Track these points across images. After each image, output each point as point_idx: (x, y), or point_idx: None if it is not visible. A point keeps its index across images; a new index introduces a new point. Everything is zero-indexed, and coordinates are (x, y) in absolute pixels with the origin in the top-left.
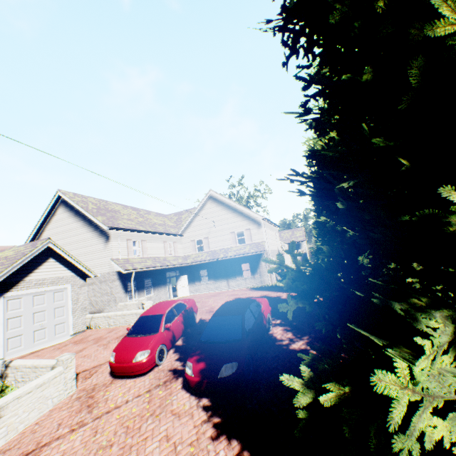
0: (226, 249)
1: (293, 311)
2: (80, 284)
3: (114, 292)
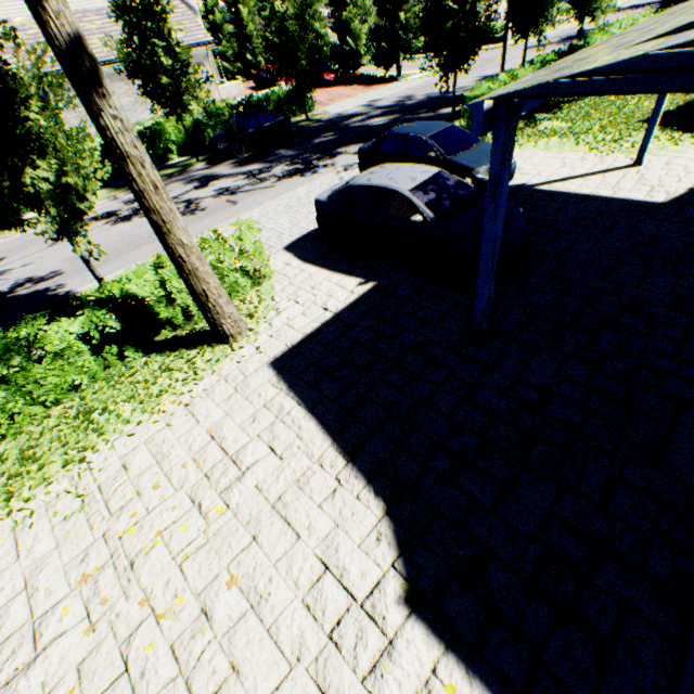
0: None
1: None
2: None
3: None
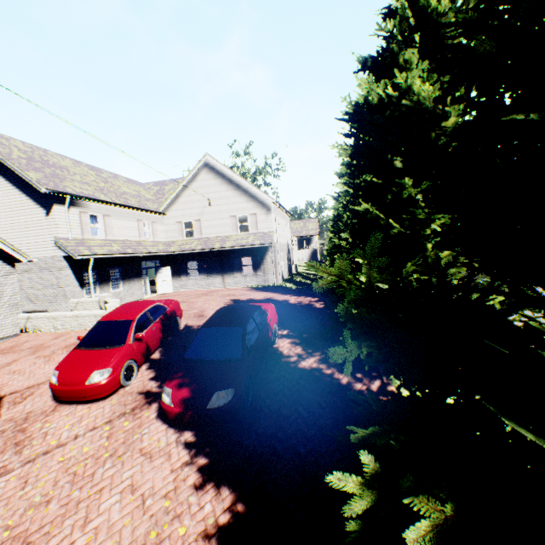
0: (223, 237)
1: (304, 319)
2: (5, 271)
3: (63, 284)
